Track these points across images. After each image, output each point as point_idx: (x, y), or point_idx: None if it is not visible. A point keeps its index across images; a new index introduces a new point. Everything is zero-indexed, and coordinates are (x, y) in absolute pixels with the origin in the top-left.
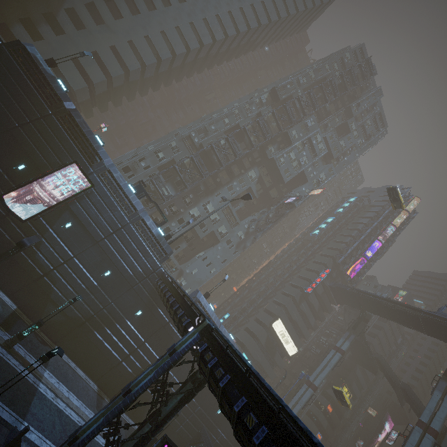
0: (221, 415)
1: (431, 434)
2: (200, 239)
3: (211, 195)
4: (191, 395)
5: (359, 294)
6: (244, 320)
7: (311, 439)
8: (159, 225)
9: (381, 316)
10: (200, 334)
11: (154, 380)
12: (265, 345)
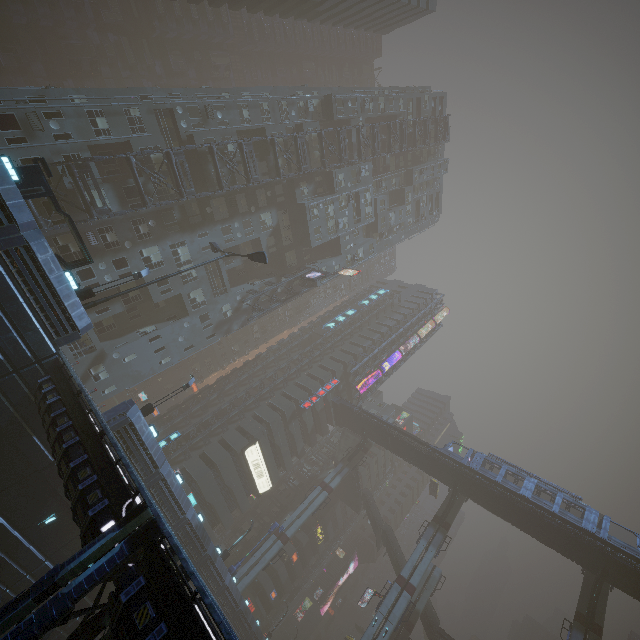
0: None
1: (408, 591)
2: (151, 303)
3: (191, 232)
4: None
5: (366, 417)
6: (201, 441)
7: None
8: (70, 267)
9: (384, 446)
10: (129, 545)
11: None
12: (227, 480)
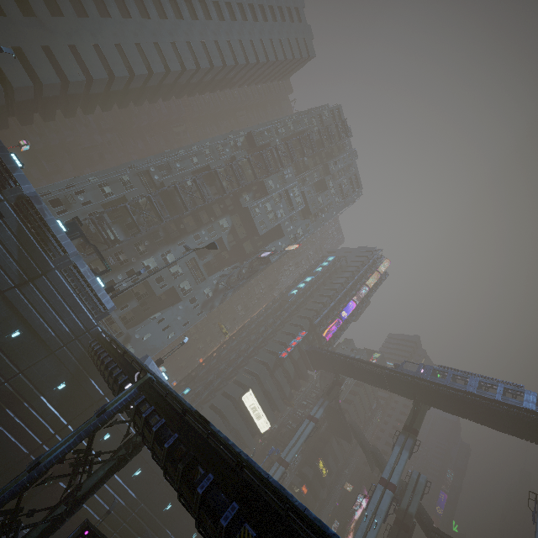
0: (171, 511)
1: (390, 489)
2: (156, 297)
3: (173, 243)
4: (123, 462)
5: (333, 356)
6: (209, 396)
7: (235, 456)
8: (99, 275)
9: (353, 377)
10: (138, 389)
11: (74, 446)
12: (233, 423)
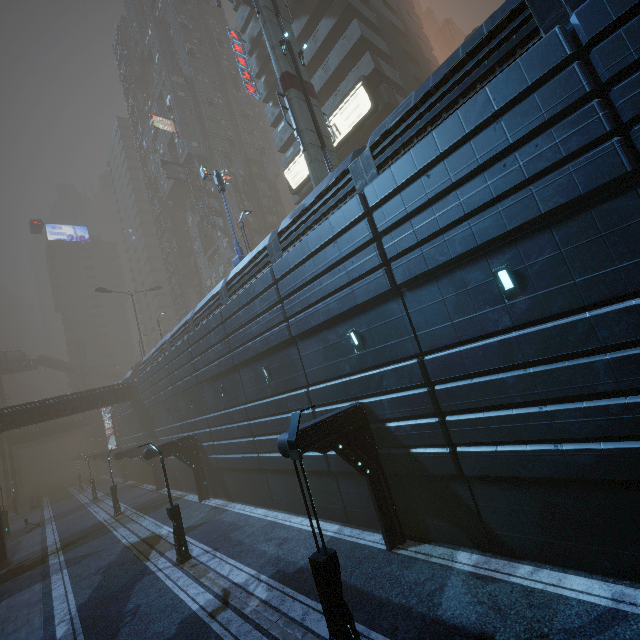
0: (195, 402)
1: None
2: None
3: (202, 279)
4: None
5: None
6: None
7: None
8: None
9: None
10: None
11: None
12: None
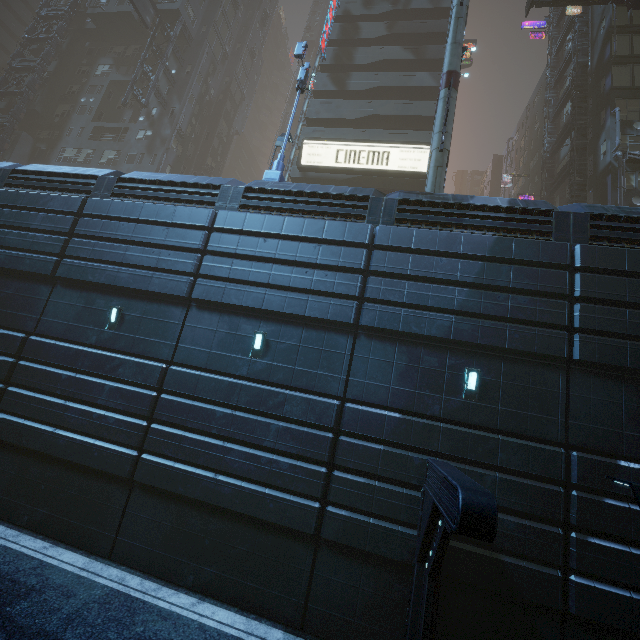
0: (3, 298)
1: None
2: None
3: (61, 141)
4: None
5: None
6: None
7: None
8: None
9: None
10: None
11: None
12: None
